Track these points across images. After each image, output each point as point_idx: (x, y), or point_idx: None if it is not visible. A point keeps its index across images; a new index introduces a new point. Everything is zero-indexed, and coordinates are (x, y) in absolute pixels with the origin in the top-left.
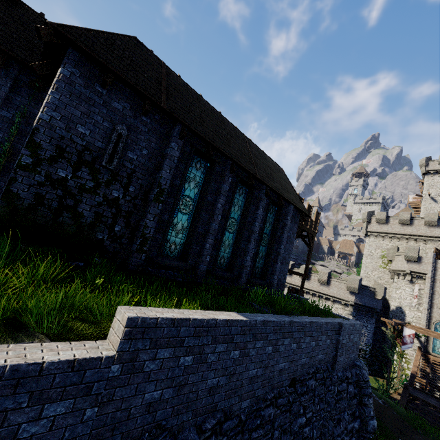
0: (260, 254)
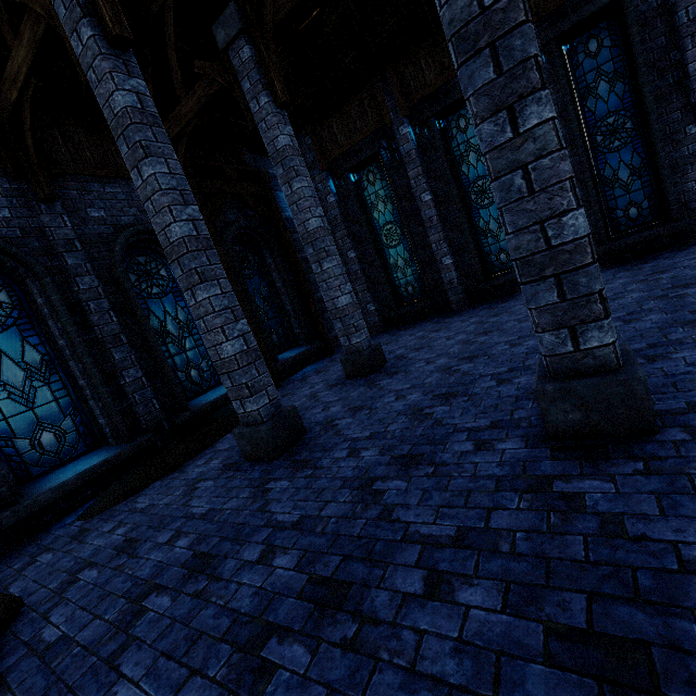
0: (401, 260)
